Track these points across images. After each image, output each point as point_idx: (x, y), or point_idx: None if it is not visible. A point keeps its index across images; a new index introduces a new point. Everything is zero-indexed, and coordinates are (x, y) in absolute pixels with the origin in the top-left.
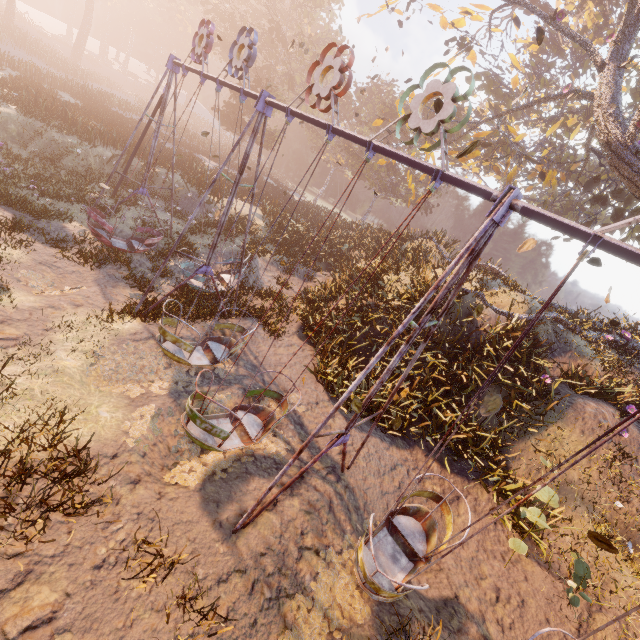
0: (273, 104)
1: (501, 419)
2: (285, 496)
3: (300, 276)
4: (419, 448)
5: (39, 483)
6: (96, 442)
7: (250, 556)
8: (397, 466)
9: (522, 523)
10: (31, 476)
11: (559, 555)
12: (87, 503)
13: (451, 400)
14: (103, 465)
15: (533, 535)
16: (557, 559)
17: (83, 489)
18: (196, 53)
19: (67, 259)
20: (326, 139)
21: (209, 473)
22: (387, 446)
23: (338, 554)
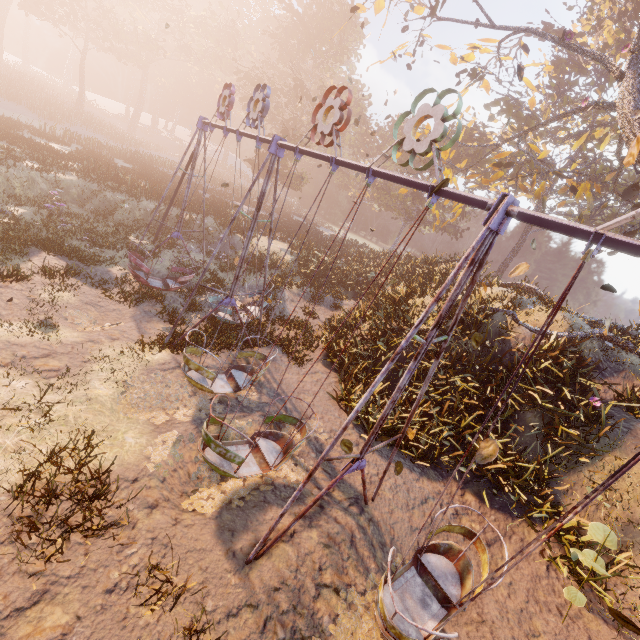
0: (284, 146)
1: (546, 448)
2: (303, 527)
3: (327, 305)
4: (453, 480)
5: (64, 504)
6: (119, 466)
7: (263, 590)
8: (428, 499)
9: (580, 570)
10: (57, 497)
11: (631, 612)
12: (105, 526)
13: (486, 427)
14: (123, 489)
15: (594, 585)
16: (629, 617)
17: (103, 512)
18: (220, 112)
19: (109, 299)
20: (330, 170)
21: (227, 501)
22: (417, 477)
23: (361, 595)
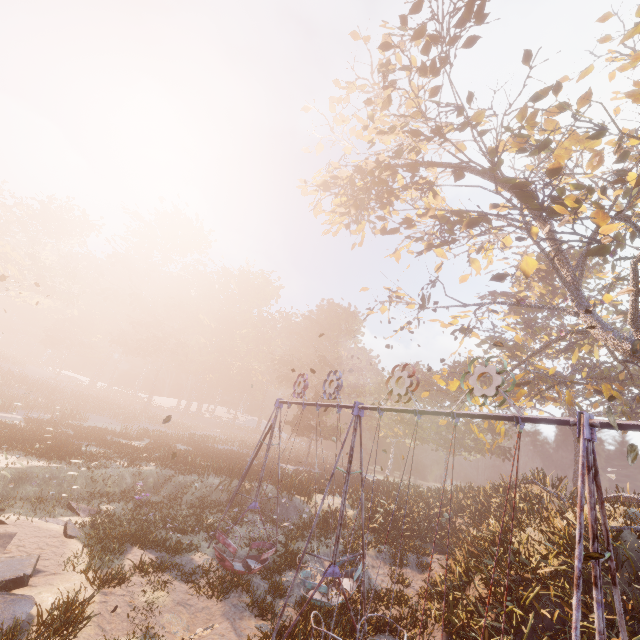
0: (365, 408)
1: None
2: None
3: (412, 566)
4: None
5: None
6: None
7: None
8: None
9: None
10: None
11: None
12: None
13: None
14: None
15: None
16: None
17: None
18: (297, 392)
19: (199, 593)
20: (416, 419)
21: None
22: None
23: None
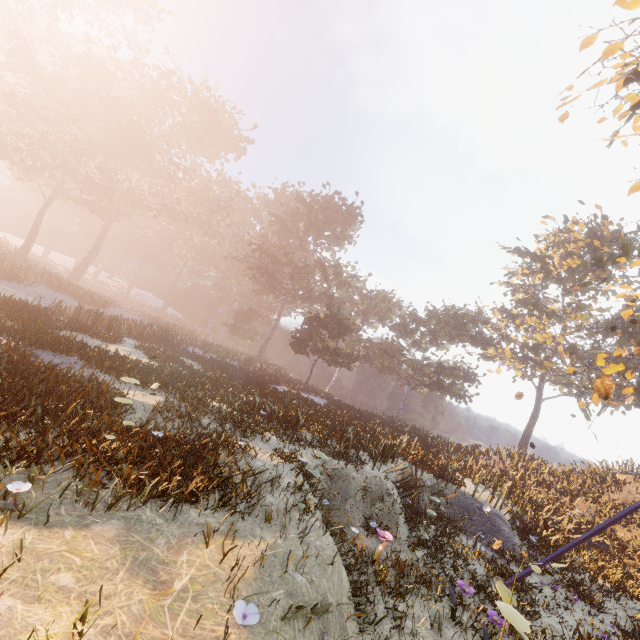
0: None
1: None
2: None
3: None
4: None
5: None
6: None
7: None
8: None
9: None
10: None
11: None
12: None
13: None
14: None
15: None
16: None
17: None
18: None
19: None
20: None
21: None
22: None
23: None
